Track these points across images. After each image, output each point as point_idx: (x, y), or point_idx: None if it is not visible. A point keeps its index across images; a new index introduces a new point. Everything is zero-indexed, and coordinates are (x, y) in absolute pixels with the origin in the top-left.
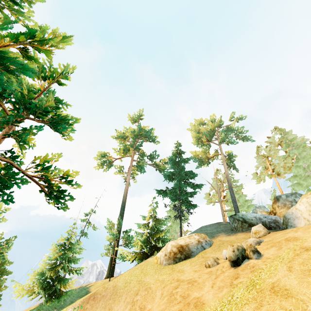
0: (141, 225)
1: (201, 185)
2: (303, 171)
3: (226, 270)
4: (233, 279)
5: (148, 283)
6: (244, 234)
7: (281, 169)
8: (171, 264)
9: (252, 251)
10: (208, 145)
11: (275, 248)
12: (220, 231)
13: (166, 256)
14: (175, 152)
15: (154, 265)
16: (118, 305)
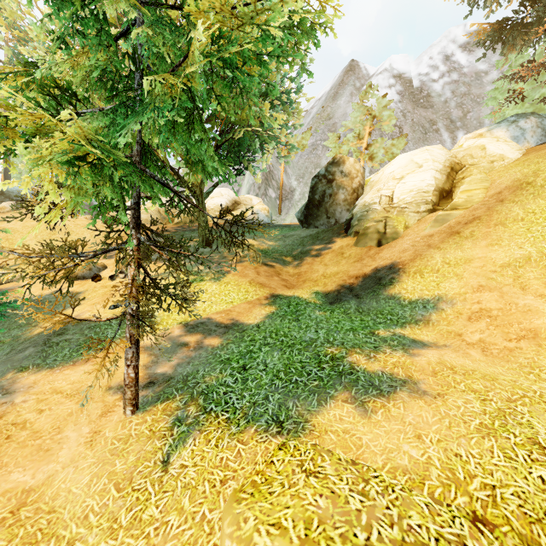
0: None
1: None
2: None
3: None
4: None
5: None
6: None
7: None
8: None
9: None
10: None
11: None
12: None
13: None
14: None
15: None
16: None
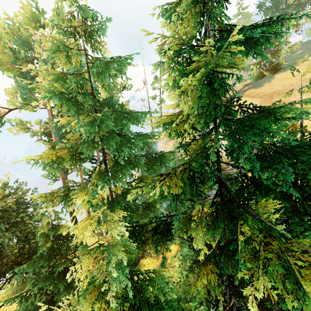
0: None
1: None
2: None
3: None
4: None
5: None
6: None
7: None
8: None
9: None
10: None
11: None
12: None
13: None
14: None
15: None
16: None
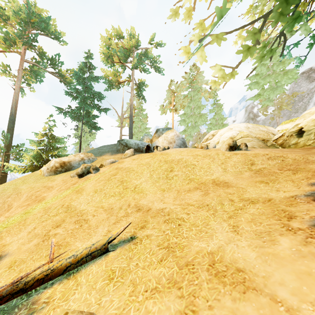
0: (32, 142)
1: (108, 110)
2: (190, 111)
3: (74, 180)
4: (72, 185)
5: (21, 189)
6: (121, 155)
7: (179, 106)
8: (52, 175)
9: (92, 169)
10: (124, 66)
11: (108, 167)
12: (110, 151)
13: (48, 170)
14: (84, 65)
15: (38, 176)
16: None
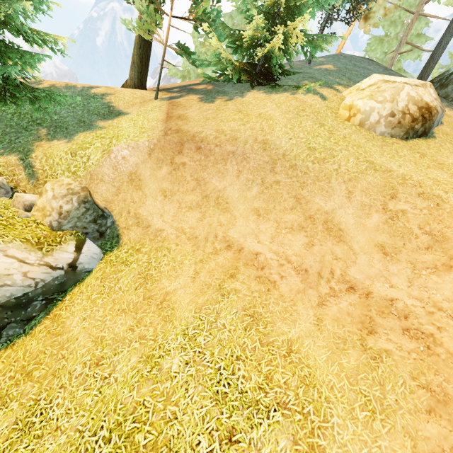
0: None
1: None
2: None
3: None
4: None
5: (419, 181)
6: None
7: None
8: (396, 138)
9: None
10: None
11: None
12: None
13: (394, 119)
14: None
15: (345, 124)
16: (327, 199)
